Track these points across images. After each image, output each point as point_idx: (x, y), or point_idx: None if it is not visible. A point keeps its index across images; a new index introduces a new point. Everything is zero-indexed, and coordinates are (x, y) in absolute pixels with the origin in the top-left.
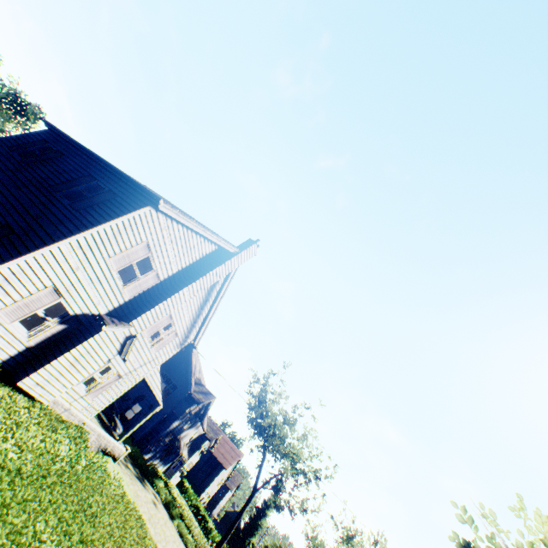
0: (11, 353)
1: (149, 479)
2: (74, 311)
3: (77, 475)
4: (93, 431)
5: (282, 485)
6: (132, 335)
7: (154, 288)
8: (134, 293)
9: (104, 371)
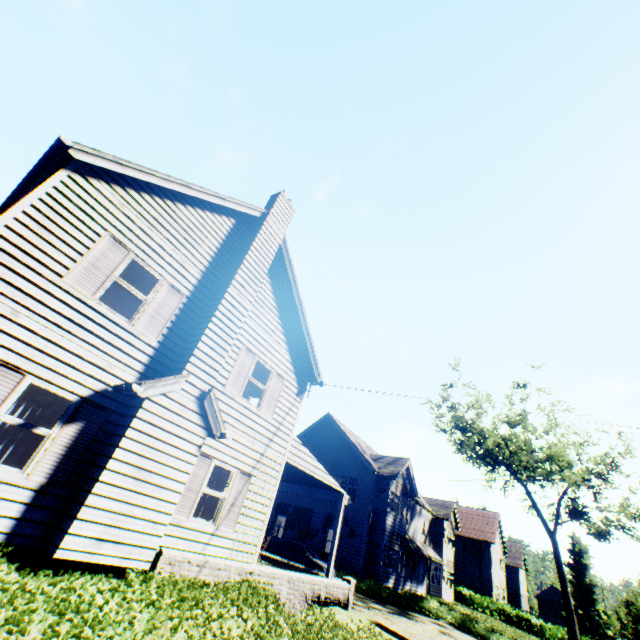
0: (11, 513)
1: (414, 609)
2: (75, 393)
3: None
4: (275, 579)
5: (577, 505)
6: (204, 392)
7: (187, 313)
8: (157, 330)
9: (217, 480)
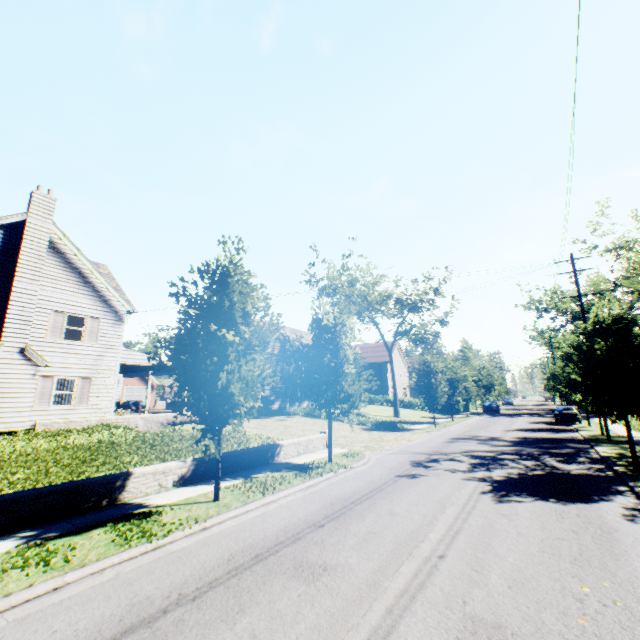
0: None
1: (282, 414)
2: None
3: (113, 443)
4: (132, 420)
5: (411, 327)
6: (24, 348)
7: None
8: None
9: (68, 385)
